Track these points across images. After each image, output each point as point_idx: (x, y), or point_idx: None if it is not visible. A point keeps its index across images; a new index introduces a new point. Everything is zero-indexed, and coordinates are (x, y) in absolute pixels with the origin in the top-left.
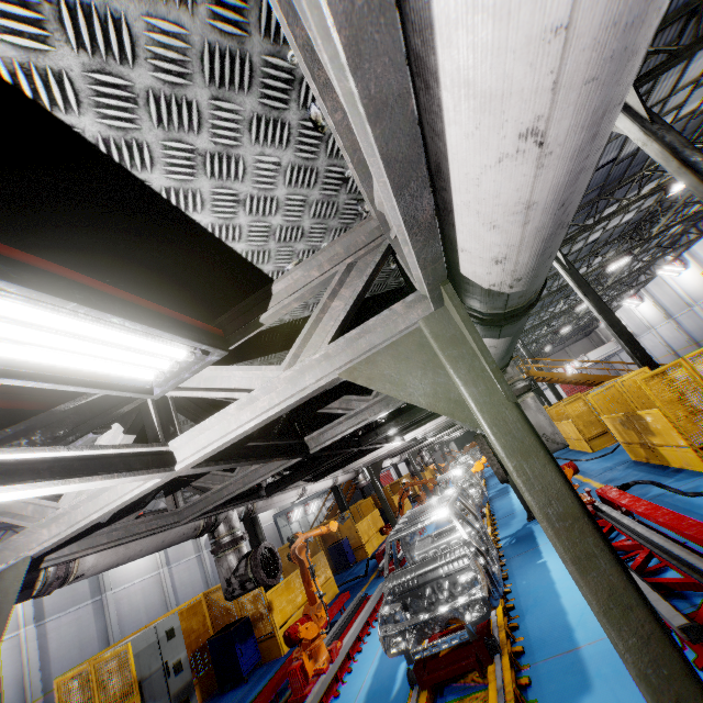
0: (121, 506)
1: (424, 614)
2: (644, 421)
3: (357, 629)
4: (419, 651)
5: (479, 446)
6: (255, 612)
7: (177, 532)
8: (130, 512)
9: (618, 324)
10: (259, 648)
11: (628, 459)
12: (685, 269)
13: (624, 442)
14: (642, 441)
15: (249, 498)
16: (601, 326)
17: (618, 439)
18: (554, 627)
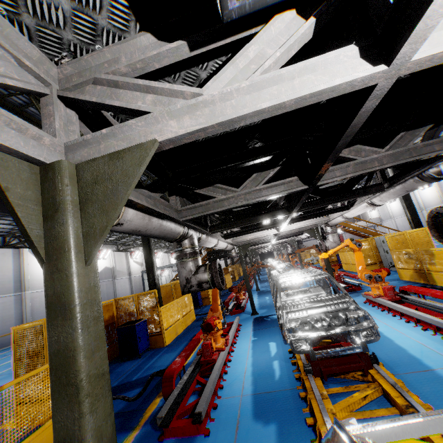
0: (291, 107)
1: (309, 333)
2: (432, 255)
3: (231, 338)
4: (321, 353)
5: None
6: (150, 317)
7: (172, 227)
8: (155, 191)
9: (409, 200)
10: (149, 340)
11: (397, 279)
12: (429, 187)
13: (400, 268)
14: (419, 268)
15: (203, 228)
16: None
17: (396, 266)
18: (400, 356)
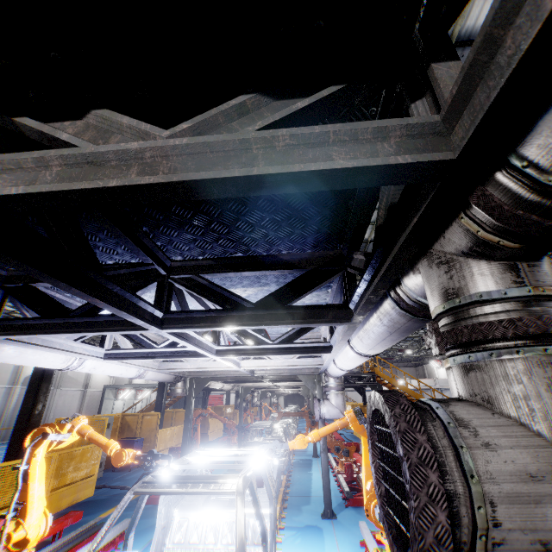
0: None
1: None
2: None
3: None
4: None
5: (398, 426)
6: None
7: None
8: None
9: None
10: None
11: None
12: None
13: None
14: None
15: None
16: (429, 364)
17: None
18: None
